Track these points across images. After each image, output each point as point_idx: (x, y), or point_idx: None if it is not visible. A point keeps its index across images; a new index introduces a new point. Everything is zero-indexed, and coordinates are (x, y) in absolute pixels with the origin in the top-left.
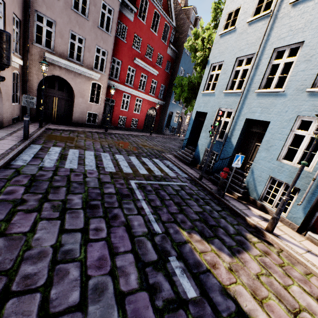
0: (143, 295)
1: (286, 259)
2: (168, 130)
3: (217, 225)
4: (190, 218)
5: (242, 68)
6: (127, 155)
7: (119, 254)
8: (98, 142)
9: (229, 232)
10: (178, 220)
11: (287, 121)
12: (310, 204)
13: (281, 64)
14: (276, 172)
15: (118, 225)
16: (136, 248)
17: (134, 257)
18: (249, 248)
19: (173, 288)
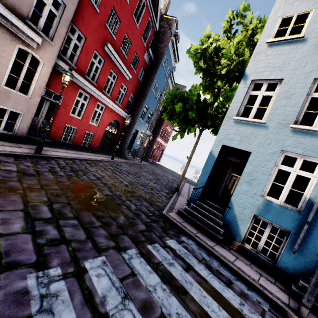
0: None
1: None
2: (130, 152)
3: None
4: None
5: None
6: (117, 250)
7: None
8: (15, 195)
9: None
10: None
11: None
12: None
13: None
14: None
15: None
16: None
17: None
18: None
19: None
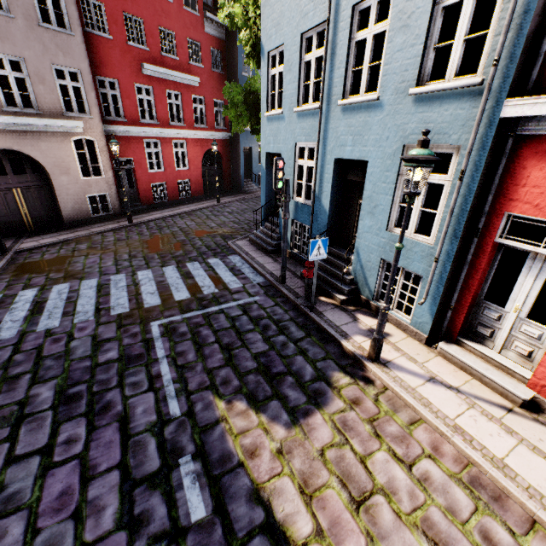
0: (118, 538)
1: (386, 405)
2: (252, 182)
3: (286, 372)
4: (239, 372)
5: (313, 56)
6: (161, 267)
7: (96, 477)
8: (110, 253)
9: (302, 379)
10: (218, 381)
11: (391, 158)
12: (438, 300)
13: (369, 39)
14: (388, 251)
15: (107, 422)
16: (128, 458)
17: (121, 475)
18: (328, 402)
19: (171, 513)
